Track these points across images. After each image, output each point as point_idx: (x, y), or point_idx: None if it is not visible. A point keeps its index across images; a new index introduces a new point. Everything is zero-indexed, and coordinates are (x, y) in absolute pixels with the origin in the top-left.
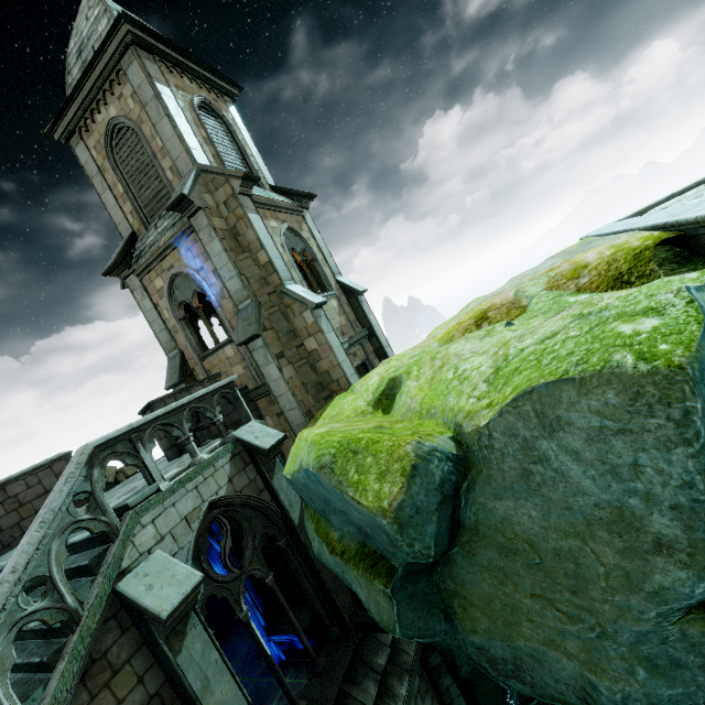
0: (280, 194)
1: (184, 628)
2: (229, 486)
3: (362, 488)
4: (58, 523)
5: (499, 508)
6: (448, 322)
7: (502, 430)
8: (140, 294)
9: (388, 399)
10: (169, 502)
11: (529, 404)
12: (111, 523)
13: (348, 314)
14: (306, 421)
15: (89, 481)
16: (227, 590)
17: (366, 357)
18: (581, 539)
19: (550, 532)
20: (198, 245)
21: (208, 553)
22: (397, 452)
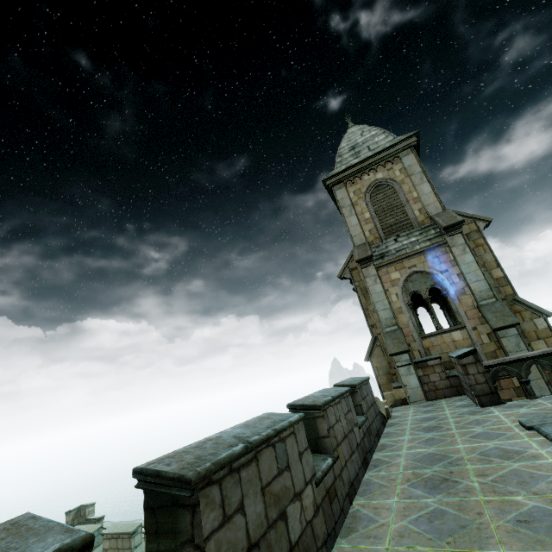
0: None
1: None
2: None
3: None
4: None
5: None
6: None
7: None
8: (372, 280)
9: None
10: None
11: None
12: None
13: None
14: None
15: None
16: None
17: None
18: None
19: None
20: (448, 255)
21: None
22: None
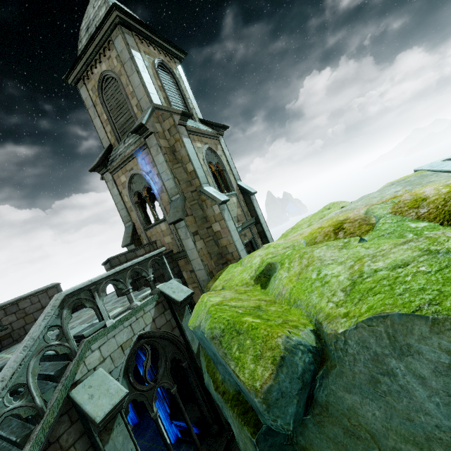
0: (205, 124)
1: (112, 425)
2: (152, 324)
3: (241, 365)
4: (36, 347)
5: (347, 398)
6: (310, 217)
7: (356, 340)
8: (111, 185)
9: (265, 277)
10: (111, 335)
11: (382, 326)
12: (71, 348)
13: (243, 207)
14: (209, 278)
15: (60, 318)
16: (144, 397)
17: (252, 237)
18: (419, 448)
19: (390, 433)
20: (149, 156)
21: (137, 361)
22: (270, 341)
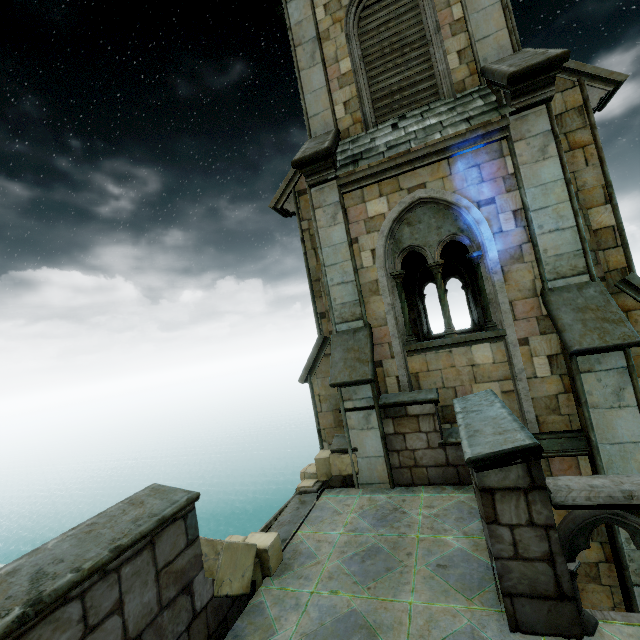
0: None
1: None
2: None
3: None
4: None
5: None
6: None
7: None
8: (328, 216)
9: None
10: None
11: None
12: None
13: None
14: None
15: None
16: None
17: None
18: None
19: None
20: (503, 161)
21: None
22: None
